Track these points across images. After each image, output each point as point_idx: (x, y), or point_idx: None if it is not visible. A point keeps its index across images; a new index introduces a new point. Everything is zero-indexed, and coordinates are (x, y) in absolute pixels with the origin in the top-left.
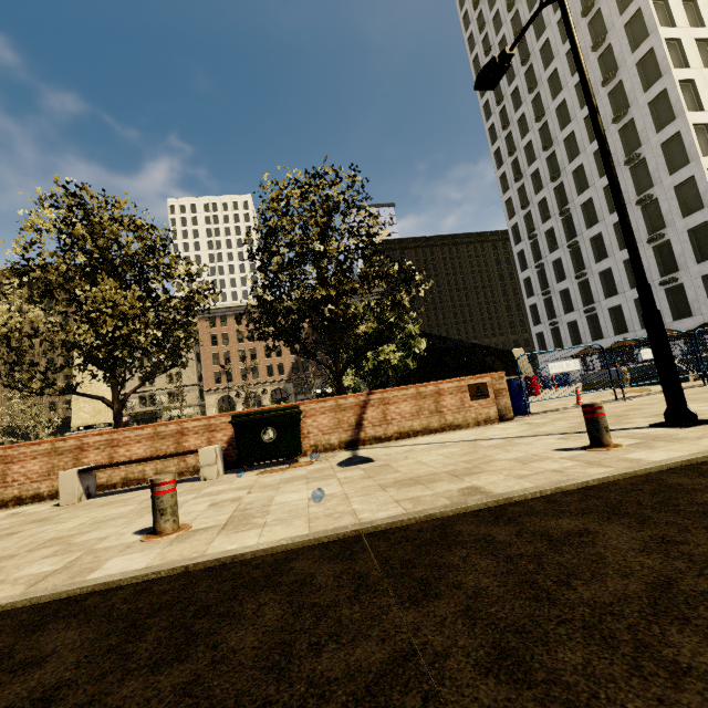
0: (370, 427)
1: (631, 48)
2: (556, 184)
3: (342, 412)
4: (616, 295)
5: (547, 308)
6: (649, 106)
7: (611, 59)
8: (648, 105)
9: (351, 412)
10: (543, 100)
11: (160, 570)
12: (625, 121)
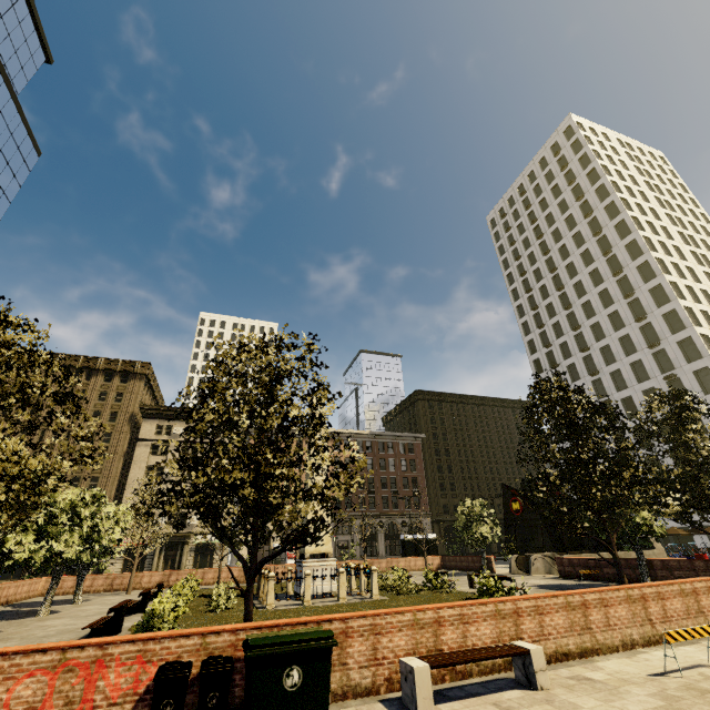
0: None
1: (656, 304)
2: (594, 378)
3: None
4: None
5: None
6: (677, 344)
7: (638, 306)
8: (677, 343)
9: None
10: (578, 317)
11: None
12: (657, 349)
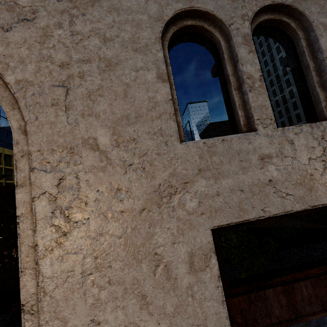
0: None
1: None
2: (285, 106)
3: None
4: None
5: None
6: None
7: None
8: None
9: None
10: (280, 76)
11: None
12: None
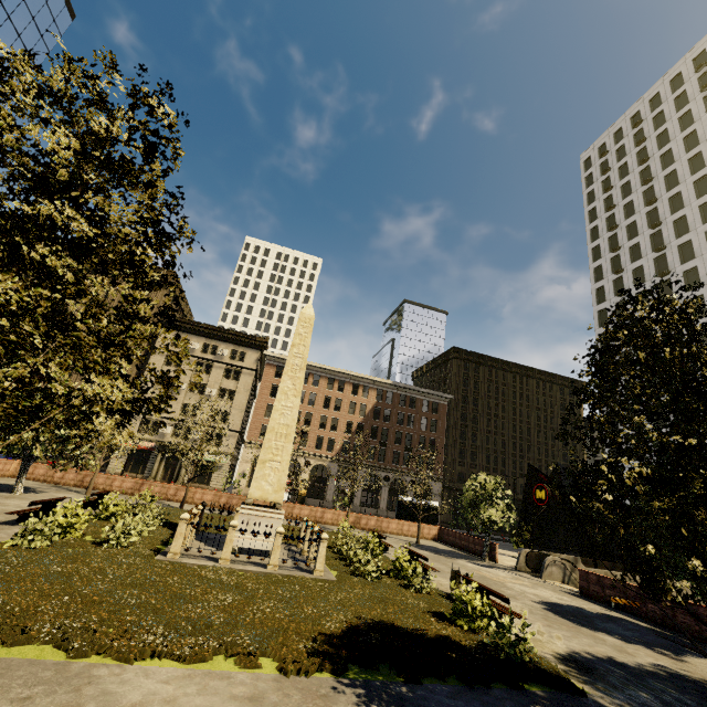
0: None
1: None
2: None
3: None
4: None
5: None
6: None
7: None
8: None
9: None
10: (674, 287)
11: None
12: None
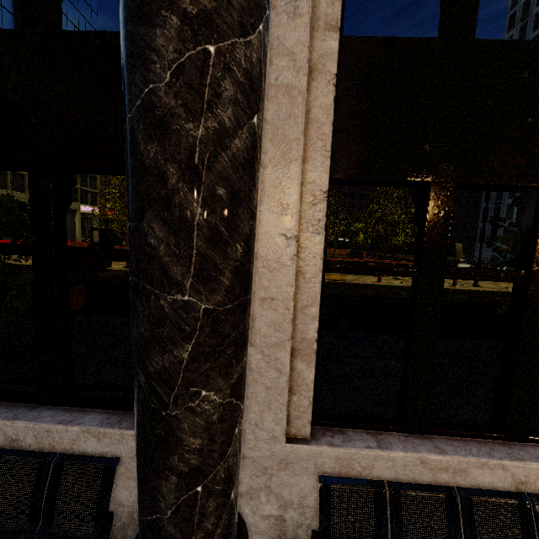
0: None
1: None
2: None
3: None
4: None
5: (495, 213)
6: None
7: None
8: None
9: None
10: None
11: (390, 285)
12: None
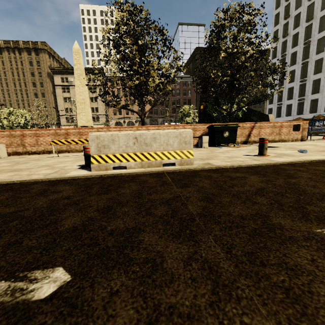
0: (253, 137)
1: None
2: (308, 24)
3: (244, 129)
4: (318, 93)
5: (278, 96)
6: None
7: None
8: None
9: (247, 130)
10: None
11: (305, 160)
12: None
